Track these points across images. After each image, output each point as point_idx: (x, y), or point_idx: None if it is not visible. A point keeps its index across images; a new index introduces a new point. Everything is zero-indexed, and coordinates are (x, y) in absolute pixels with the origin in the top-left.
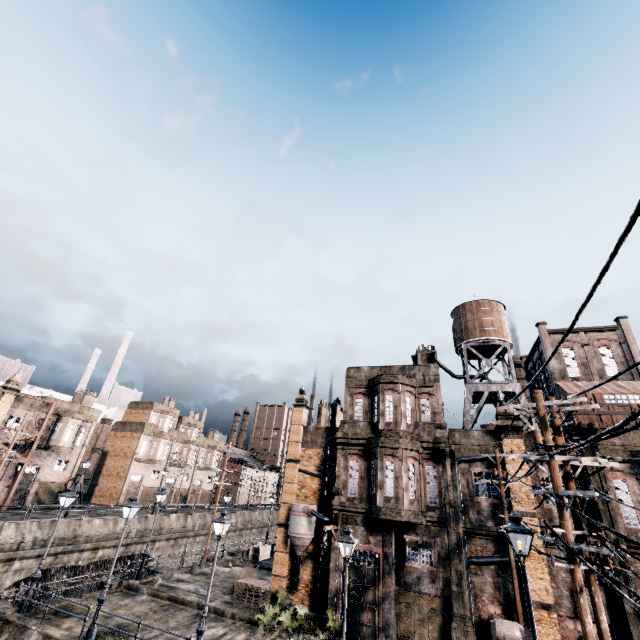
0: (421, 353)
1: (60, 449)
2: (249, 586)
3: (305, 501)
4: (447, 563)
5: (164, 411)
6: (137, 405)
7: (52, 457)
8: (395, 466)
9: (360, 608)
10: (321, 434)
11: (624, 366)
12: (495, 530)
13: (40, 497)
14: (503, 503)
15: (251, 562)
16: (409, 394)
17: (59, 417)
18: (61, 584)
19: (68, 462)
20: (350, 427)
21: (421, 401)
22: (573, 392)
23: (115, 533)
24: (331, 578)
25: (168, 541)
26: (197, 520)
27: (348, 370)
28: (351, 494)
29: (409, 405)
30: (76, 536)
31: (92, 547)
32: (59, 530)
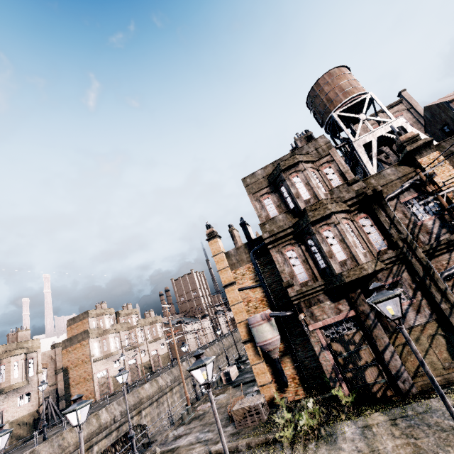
0: (299, 140)
1: (14, 387)
2: (246, 408)
3: (257, 312)
4: (423, 290)
5: (100, 314)
6: (74, 320)
7: (10, 397)
8: (334, 232)
9: (361, 371)
10: (243, 251)
11: (417, 124)
12: (453, 238)
13: (17, 434)
14: (450, 211)
15: (227, 385)
16: (311, 169)
17: None
18: None
19: (30, 393)
20: (271, 225)
21: (324, 172)
22: (453, 97)
23: (101, 426)
24: (321, 360)
25: (151, 405)
26: (167, 378)
27: (244, 181)
28: (302, 280)
29: (316, 178)
30: (64, 449)
31: (85, 449)
32: None
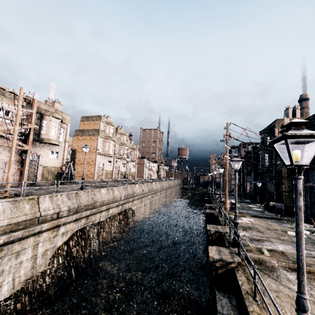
0: None
1: (51, 141)
2: None
3: None
4: None
5: (108, 122)
6: (88, 118)
7: (45, 148)
8: None
9: None
10: None
11: None
12: None
13: (46, 177)
14: None
15: None
16: None
17: (41, 116)
18: (95, 235)
19: (58, 153)
20: None
21: None
22: None
23: (114, 198)
24: None
25: (138, 200)
26: (146, 187)
27: None
28: None
29: None
30: (94, 202)
31: (106, 208)
32: (82, 199)
